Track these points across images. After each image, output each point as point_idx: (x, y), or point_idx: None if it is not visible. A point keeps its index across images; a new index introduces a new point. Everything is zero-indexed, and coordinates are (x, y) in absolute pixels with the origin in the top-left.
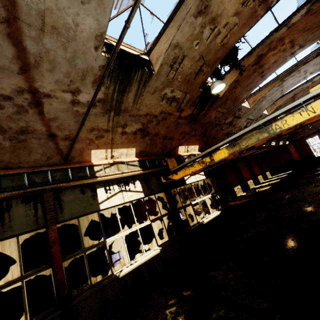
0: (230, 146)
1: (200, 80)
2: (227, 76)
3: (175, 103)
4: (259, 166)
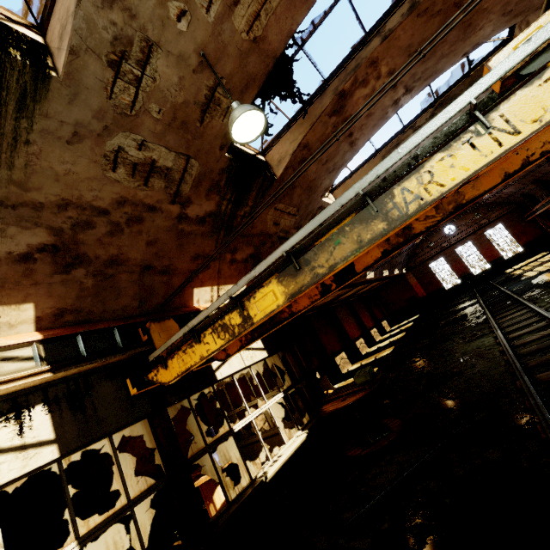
0: (287, 272)
1: (218, 127)
2: (286, 137)
3: (162, 180)
4: (370, 313)
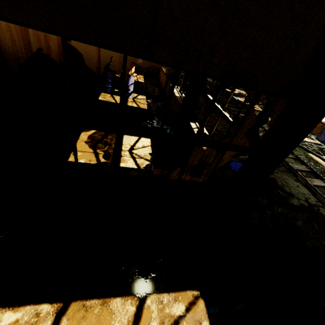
0: None
1: None
2: None
3: None
4: None
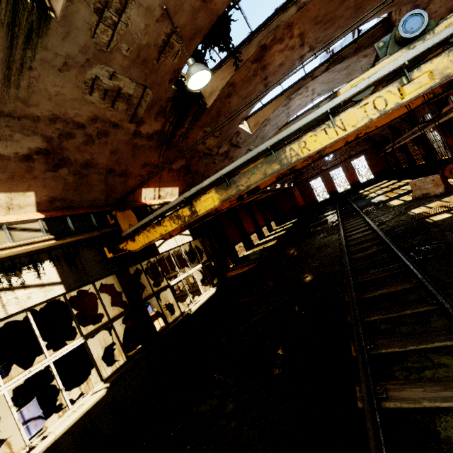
0: (222, 186)
1: (169, 65)
2: (218, 74)
3: (124, 103)
4: (263, 215)
